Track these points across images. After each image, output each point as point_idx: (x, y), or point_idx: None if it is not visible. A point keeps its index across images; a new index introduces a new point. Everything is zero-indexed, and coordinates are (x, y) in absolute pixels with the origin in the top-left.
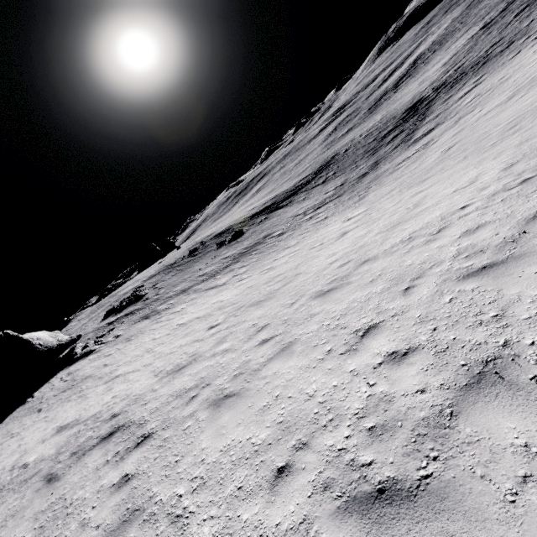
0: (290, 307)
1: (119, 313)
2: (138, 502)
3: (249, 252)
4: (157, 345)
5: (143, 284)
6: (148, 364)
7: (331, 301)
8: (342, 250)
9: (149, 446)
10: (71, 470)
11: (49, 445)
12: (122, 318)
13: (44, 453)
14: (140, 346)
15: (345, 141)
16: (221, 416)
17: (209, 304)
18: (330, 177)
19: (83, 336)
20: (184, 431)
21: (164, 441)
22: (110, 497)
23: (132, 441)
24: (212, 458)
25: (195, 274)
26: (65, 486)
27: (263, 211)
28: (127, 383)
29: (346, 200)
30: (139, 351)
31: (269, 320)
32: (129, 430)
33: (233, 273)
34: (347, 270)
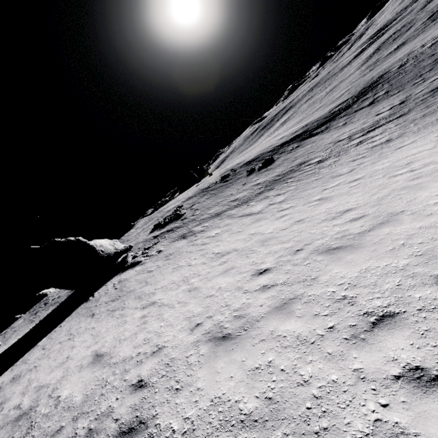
0: None
1: (163, 228)
2: None
3: (283, 180)
4: (192, 274)
5: (182, 205)
6: (182, 302)
7: None
8: None
9: None
10: None
11: (81, 381)
12: (164, 233)
13: (74, 395)
14: (177, 269)
15: (396, 57)
16: None
17: (246, 235)
18: (380, 97)
19: (135, 244)
20: None
21: None
22: None
23: None
24: None
25: (227, 199)
26: None
27: (294, 139)
28: (161, 322)
29: (419, 117)
30: (175, 277)
31: (390, 302)
32: None
33: (268, 200)
34: None
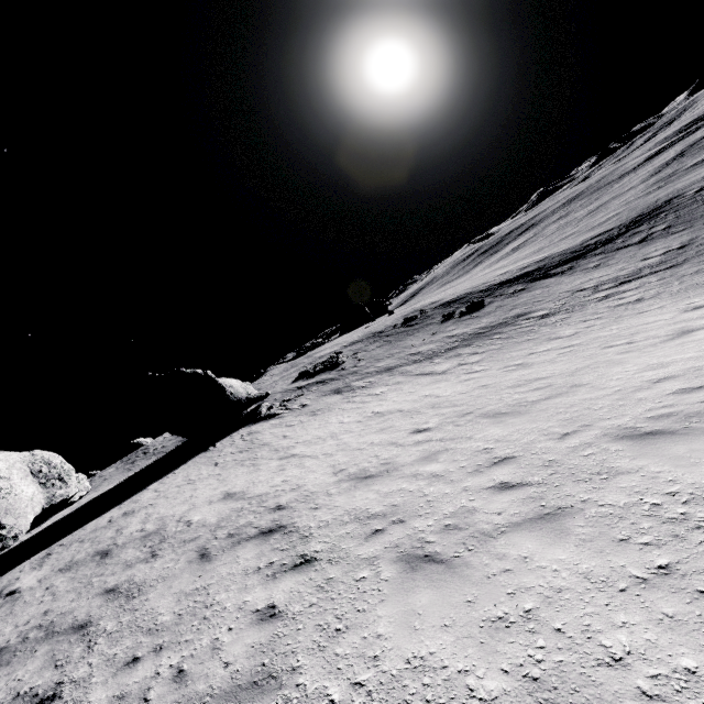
0: (560, 440)
1: (311, 378)
2: (277, 664)
3: (488, 335)
4: (343, 431)
5: (342, 350)
6: (328, 453)
7: (662, 457)
8: (684, 361)
9: (308, 579)
10: (223, 556)
11: (214, 510)
12: (312, 385)
13: (207, 518)
14: (324, 426)
15: (700, 173)
16: (414, 590)
17: (418, 396)
18: (656, 233)
19: (271, 394)
20: (355, 583)
21: (327, 583)
22: (249, 628)
23: (289, 557)
24: (391, 666)
25: (406, 351)
26: (213, 574)
27: (521, 278)
28: (302, 469)
29: (690, 273)
30: (322, 433)
31: (516, 450)
32: (290, 537)
33: (459, 359)
34: (703, 403)
